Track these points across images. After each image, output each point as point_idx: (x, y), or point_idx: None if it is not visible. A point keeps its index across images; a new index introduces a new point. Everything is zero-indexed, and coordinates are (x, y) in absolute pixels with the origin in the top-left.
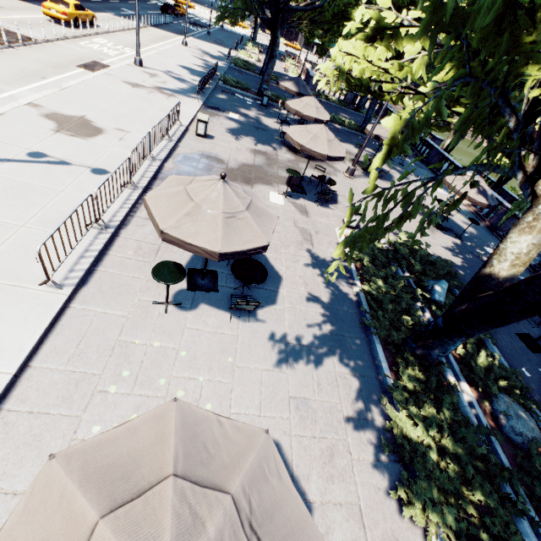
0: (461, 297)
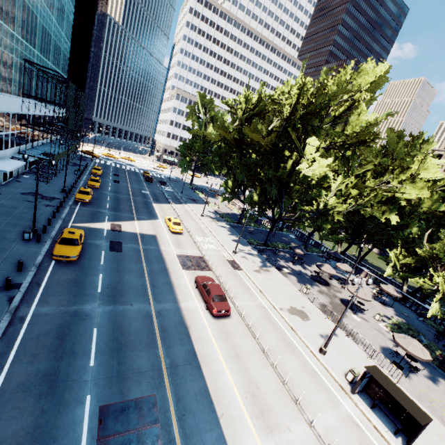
0: None
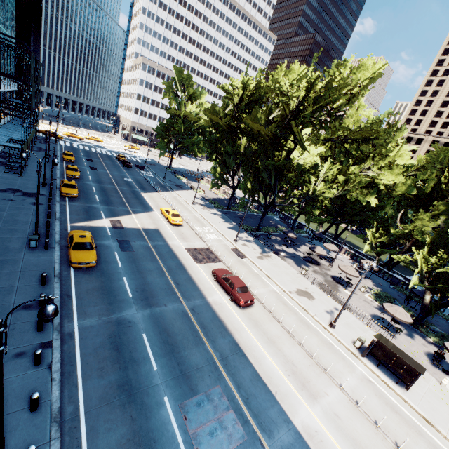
0: (422, 309)
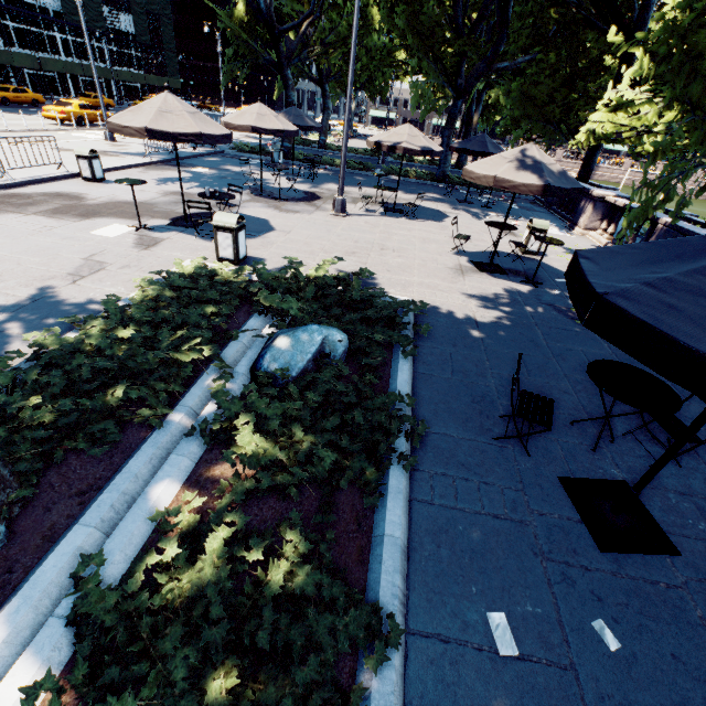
0: None
